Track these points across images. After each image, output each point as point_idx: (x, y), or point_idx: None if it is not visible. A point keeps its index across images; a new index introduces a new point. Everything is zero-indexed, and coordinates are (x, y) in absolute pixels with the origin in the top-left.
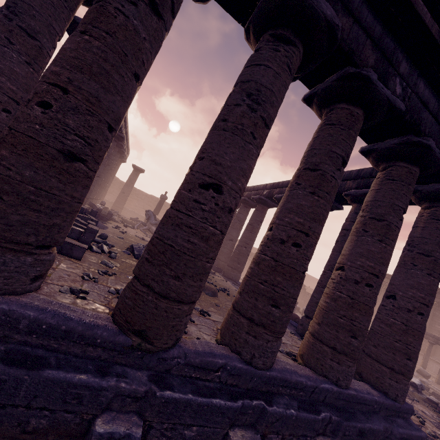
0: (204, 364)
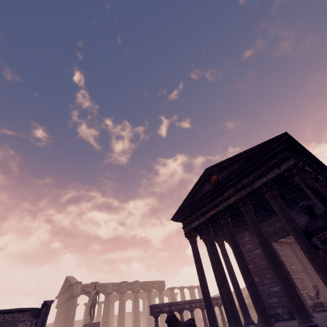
0: None
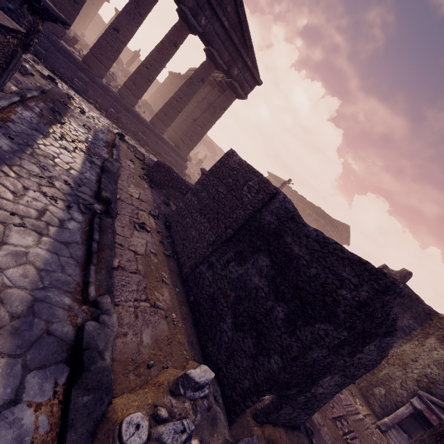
0: (106, 88)
